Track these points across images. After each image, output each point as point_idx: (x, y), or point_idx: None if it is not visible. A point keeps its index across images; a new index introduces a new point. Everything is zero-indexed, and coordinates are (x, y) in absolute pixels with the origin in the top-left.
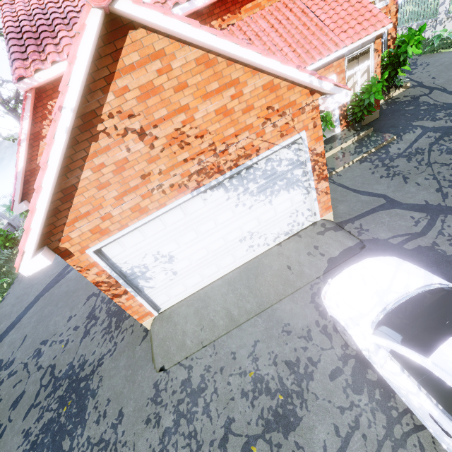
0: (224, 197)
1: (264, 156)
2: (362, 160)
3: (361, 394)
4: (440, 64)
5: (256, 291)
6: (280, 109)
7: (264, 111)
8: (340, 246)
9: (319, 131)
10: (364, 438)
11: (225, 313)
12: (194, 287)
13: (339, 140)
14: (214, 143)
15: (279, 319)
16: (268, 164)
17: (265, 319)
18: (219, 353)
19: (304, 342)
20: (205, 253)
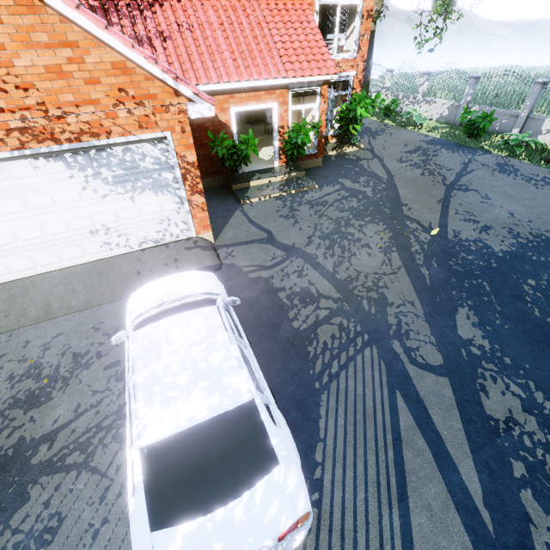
0: (65, 173)
1: (117, 142)
2: (279, 198)
3: (121, 382)
4: (397, 138)
5: (91, 288)
6: (137, 97)
7: (115, 92)
8: (199, 263)
9: (189, 138)
10: (96, 413)
11: (44, 305)
12: (22, 273)
13: (271, 173)
14: (45, 103)
15: (97, 317)
16: (128, 154)
17: (84, 316)
18: (12, 341)
19: (106, 338)
20: (39, 234)
